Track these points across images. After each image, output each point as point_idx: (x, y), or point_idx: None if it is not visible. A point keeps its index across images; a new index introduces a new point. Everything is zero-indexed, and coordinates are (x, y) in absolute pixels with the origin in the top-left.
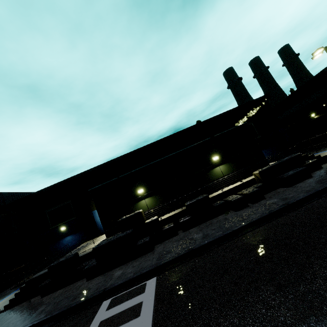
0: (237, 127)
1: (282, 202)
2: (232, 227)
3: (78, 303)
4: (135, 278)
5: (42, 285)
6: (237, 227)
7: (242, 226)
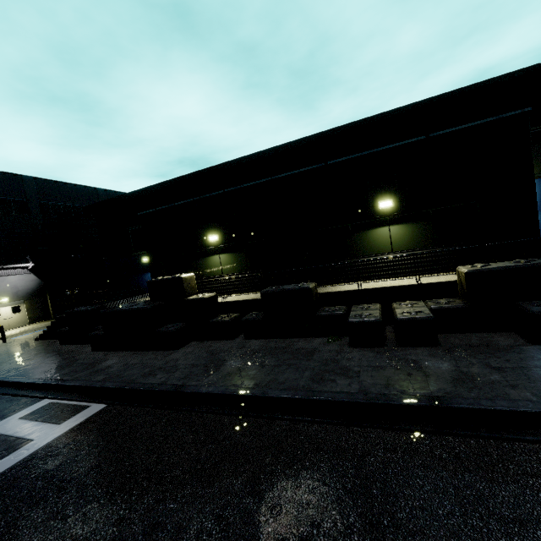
0: (490, 123)
1: (442, 387)
2: (280, 384)
3: (32, 382)
4: (92, 389)
5: (60, 330)
6: (278, 393)
7: (288, 396)
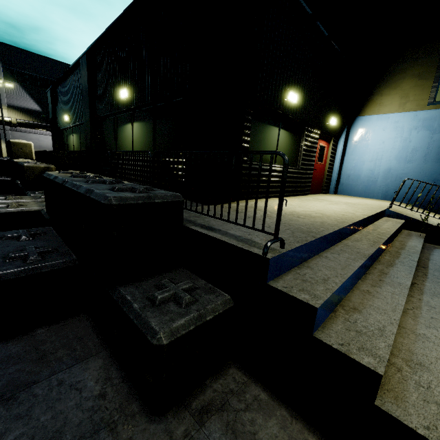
0: None
1: None
2: None
3: None
4: None
5: None
6: None
7: None
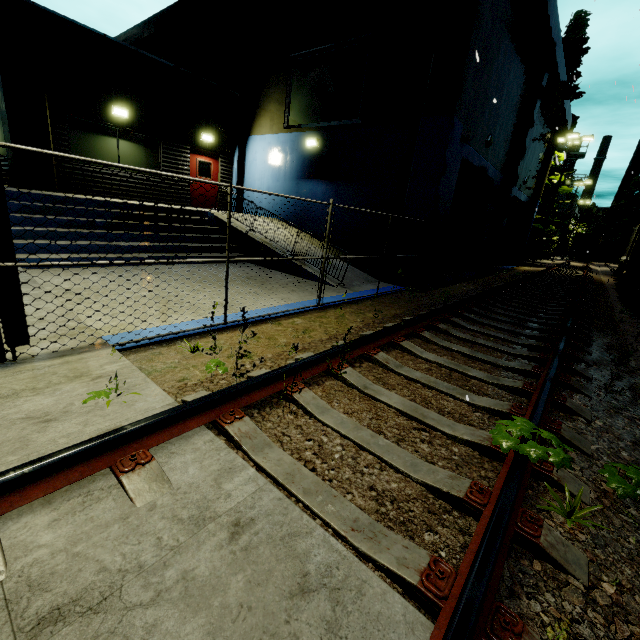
0: None
1: None
2: None
3: None
4: None
5: None
6: None
7: None
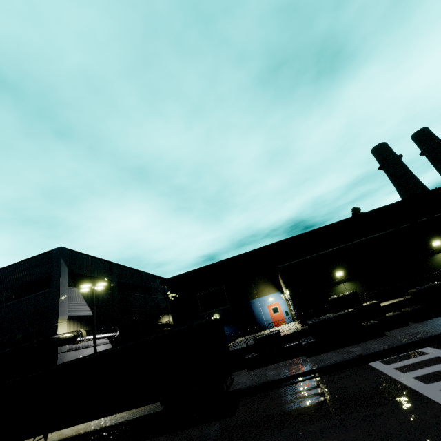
0: None
1: None
2: None
3: (334, 363)
4: (397, 348)
5: (248, 357)
6: None
7: None
